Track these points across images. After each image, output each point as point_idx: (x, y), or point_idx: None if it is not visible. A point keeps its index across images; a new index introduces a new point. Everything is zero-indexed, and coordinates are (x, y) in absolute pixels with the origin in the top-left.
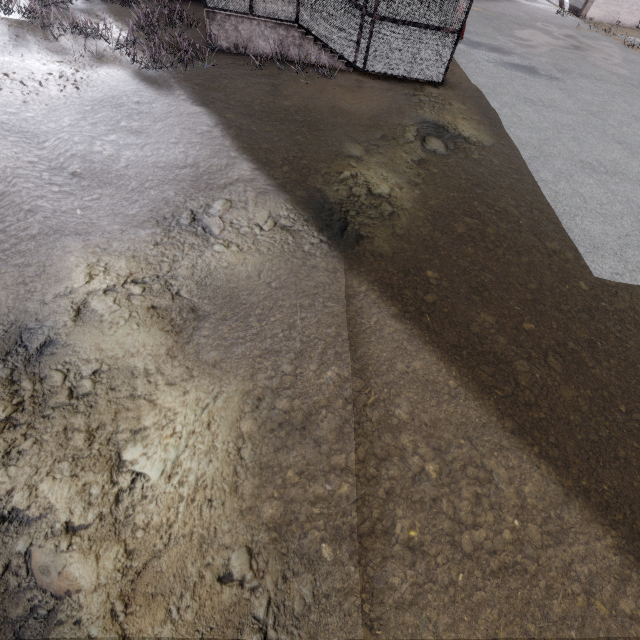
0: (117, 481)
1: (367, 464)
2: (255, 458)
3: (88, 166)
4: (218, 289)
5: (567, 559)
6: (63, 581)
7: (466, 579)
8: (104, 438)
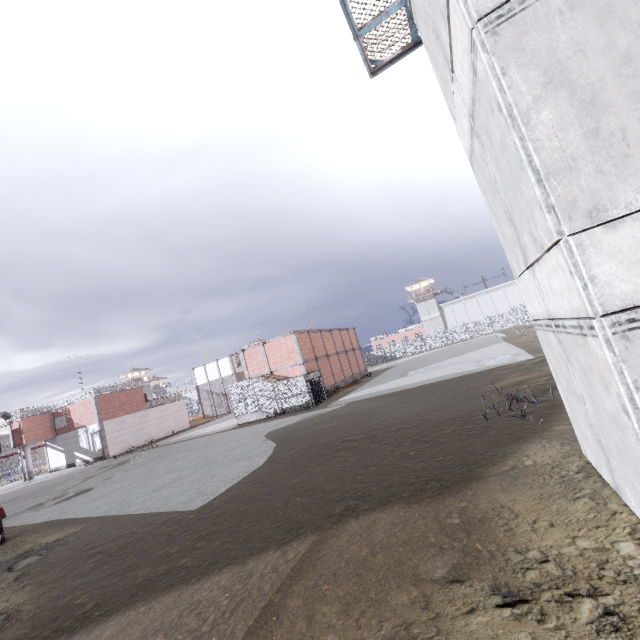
0: None
1: None
2: None
3: None
4: None
5: (259, 574)
6: None
7: (218, 635)
8: None
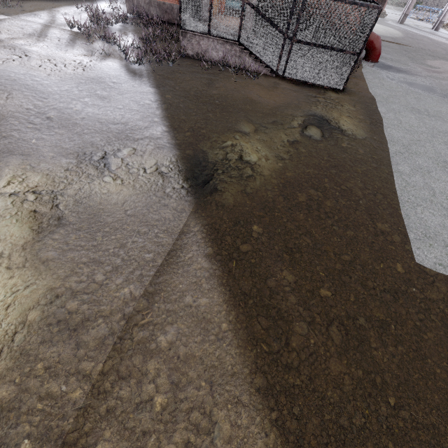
0: None
1: (106, 378)
2: (22, 343)
3: (59, 115)
4: (89, 207)
5: None
6: None
7: None
8: None
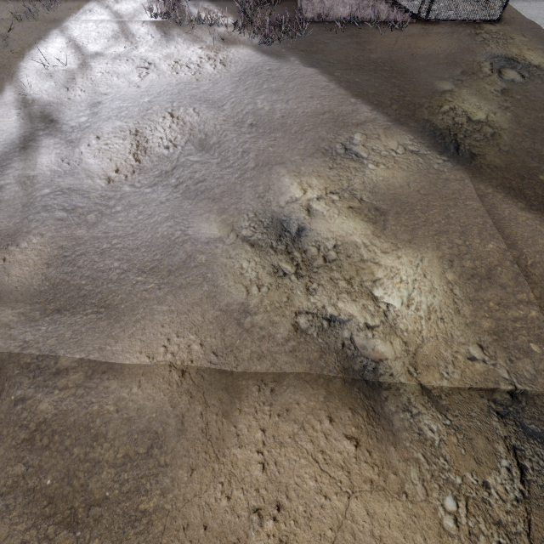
0: (379, 306)
1: (543, 300)
2: (465, 294)
3: (259, 119)
4: (384, 195)
5: None
6: (376, 354)
7: None
8: (358, 283)
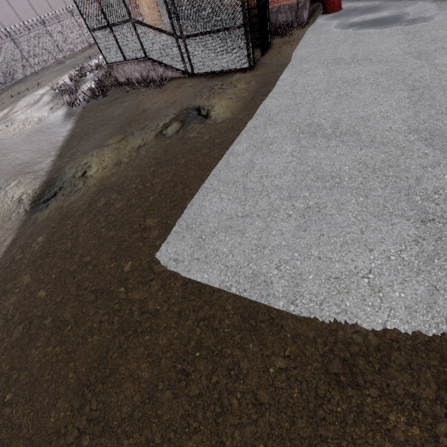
0: None
1: None
2: None
3: None
4: None
5: None
6: None
7: None
8: None
